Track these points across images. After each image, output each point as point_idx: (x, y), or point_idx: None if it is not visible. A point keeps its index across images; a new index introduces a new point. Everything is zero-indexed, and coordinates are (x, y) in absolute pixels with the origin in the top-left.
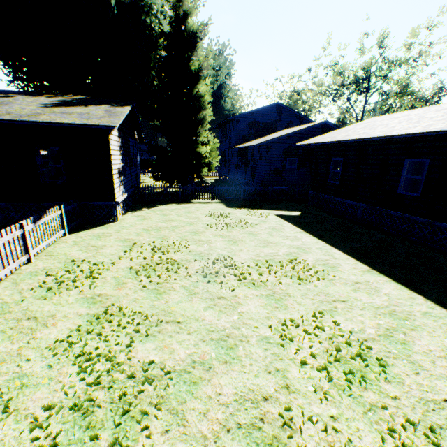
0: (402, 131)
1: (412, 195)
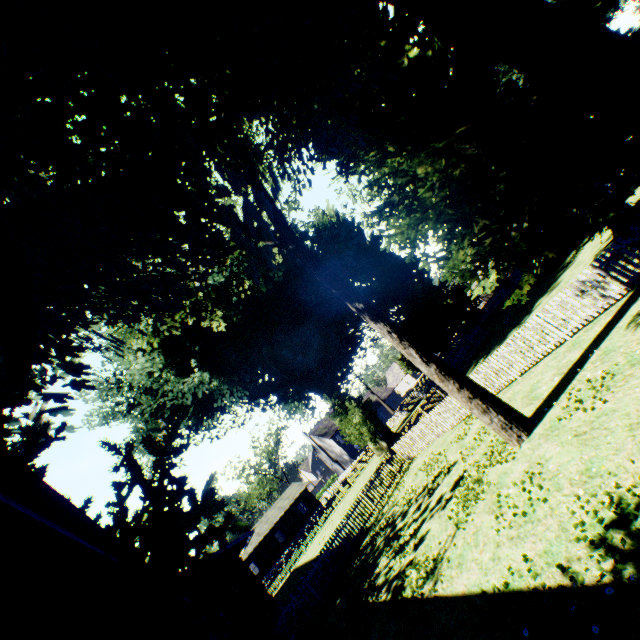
0: (244, 557)
1: (259, 572)
